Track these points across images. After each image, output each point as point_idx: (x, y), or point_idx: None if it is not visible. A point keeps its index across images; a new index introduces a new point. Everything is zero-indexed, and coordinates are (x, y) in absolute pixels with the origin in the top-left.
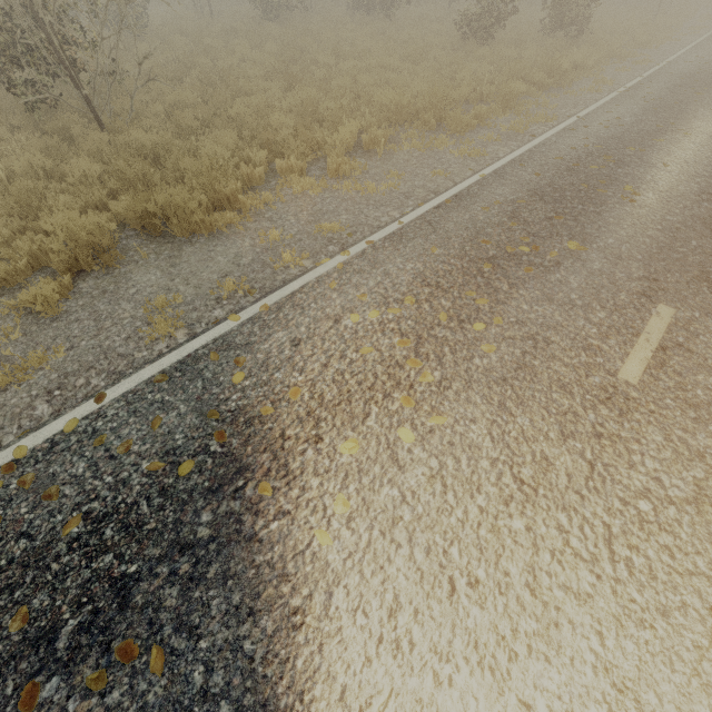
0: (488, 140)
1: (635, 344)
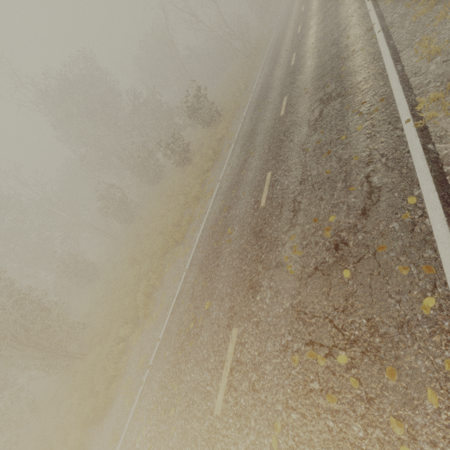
0: (193, 232)
1: (222, 376)
